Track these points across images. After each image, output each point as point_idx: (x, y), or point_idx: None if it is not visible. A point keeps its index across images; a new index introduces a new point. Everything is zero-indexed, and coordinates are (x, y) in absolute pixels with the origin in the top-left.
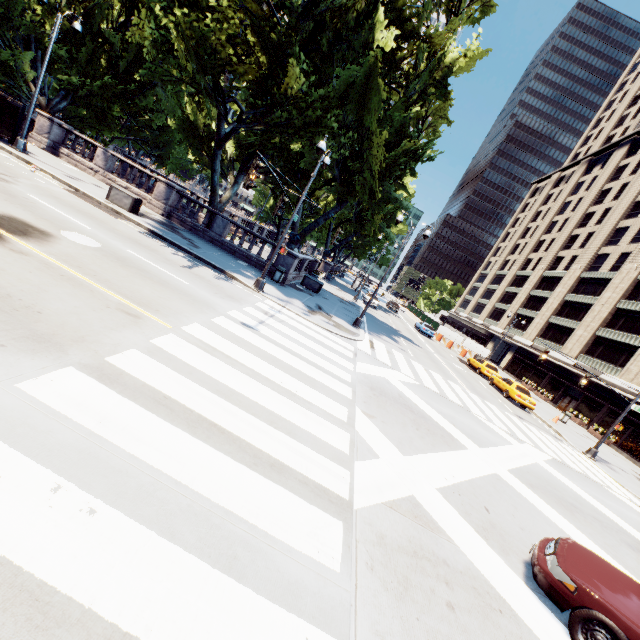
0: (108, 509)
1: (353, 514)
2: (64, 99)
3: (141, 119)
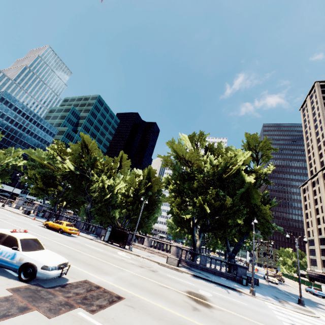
0: None
1: None
2: (127, 222)
3: None
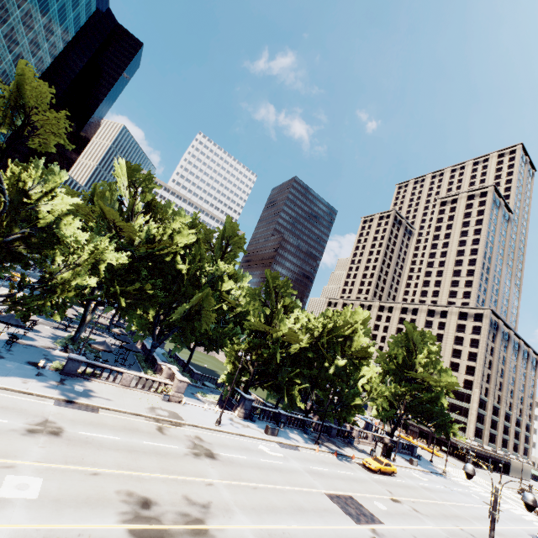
0: None
1: None
2: None
3: None
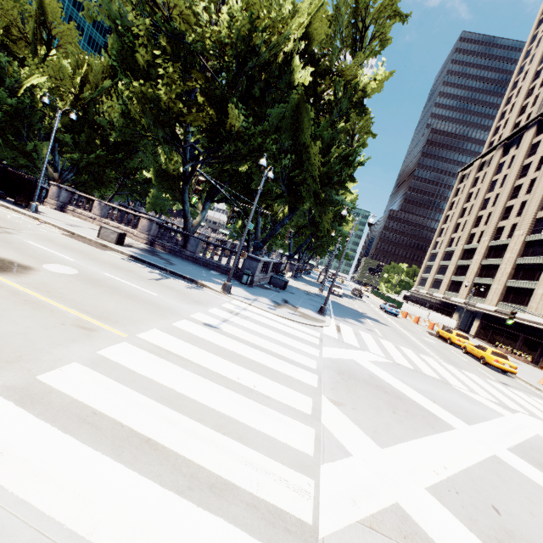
0: None
1: None
2: (71, 171)
3: (133, 178)
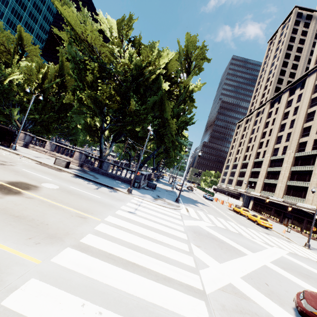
0: (106, 311)
1: (207, 296)
2: (31, 124)
3: (63, 125)
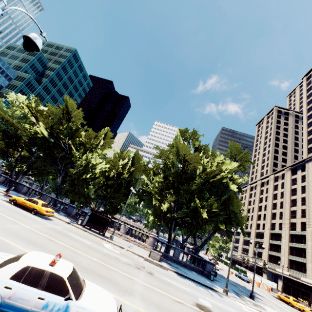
0: None
1: None
2: (102, 203)
3: None
